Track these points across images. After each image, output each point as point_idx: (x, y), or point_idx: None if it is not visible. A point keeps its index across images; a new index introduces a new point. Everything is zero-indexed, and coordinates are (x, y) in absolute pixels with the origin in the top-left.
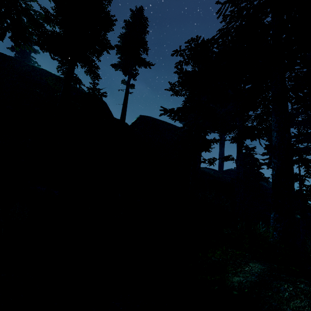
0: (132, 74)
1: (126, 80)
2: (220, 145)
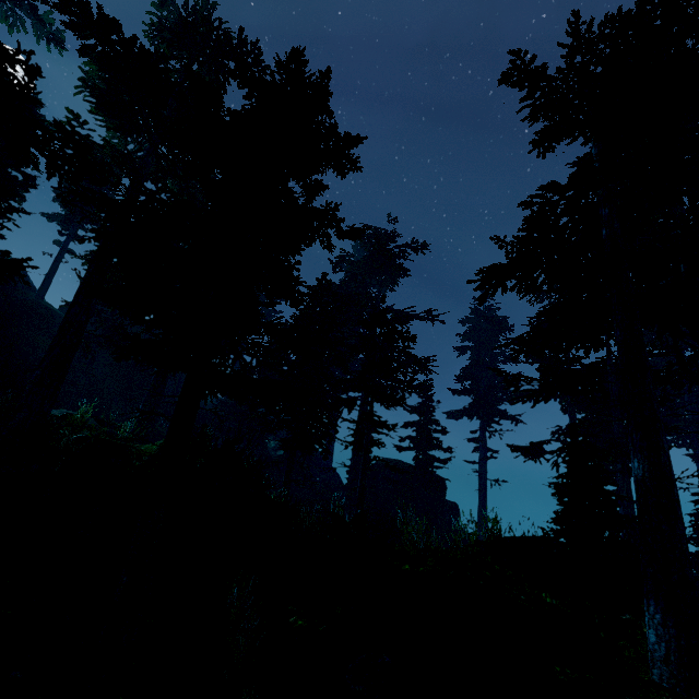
0: (76, 236)
1: (62, 242)
2: (237, 361)
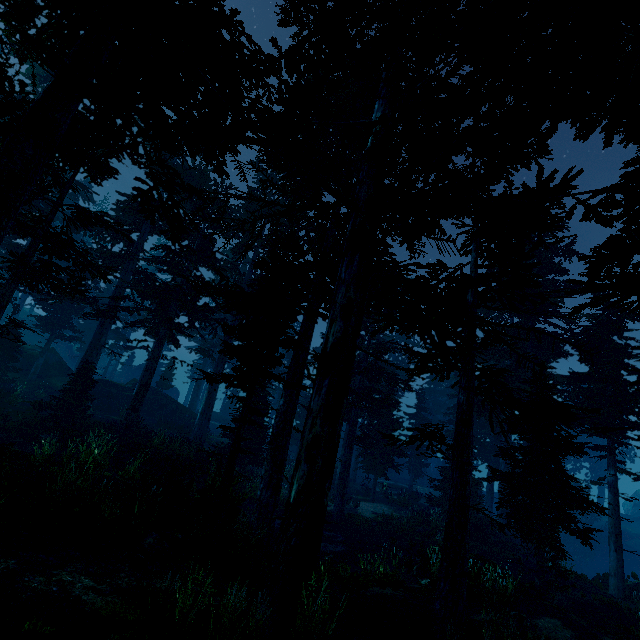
0: None
1: None
2: None
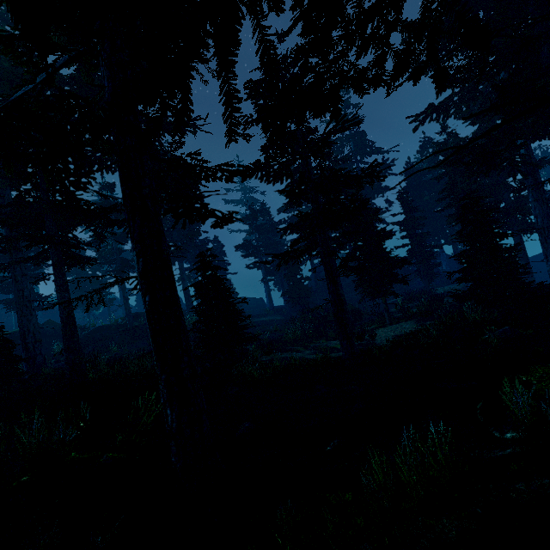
0: None
1: None
2: None
